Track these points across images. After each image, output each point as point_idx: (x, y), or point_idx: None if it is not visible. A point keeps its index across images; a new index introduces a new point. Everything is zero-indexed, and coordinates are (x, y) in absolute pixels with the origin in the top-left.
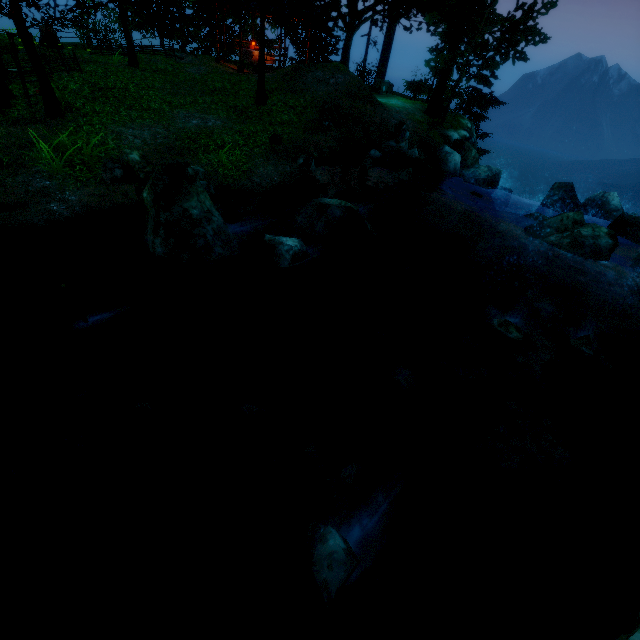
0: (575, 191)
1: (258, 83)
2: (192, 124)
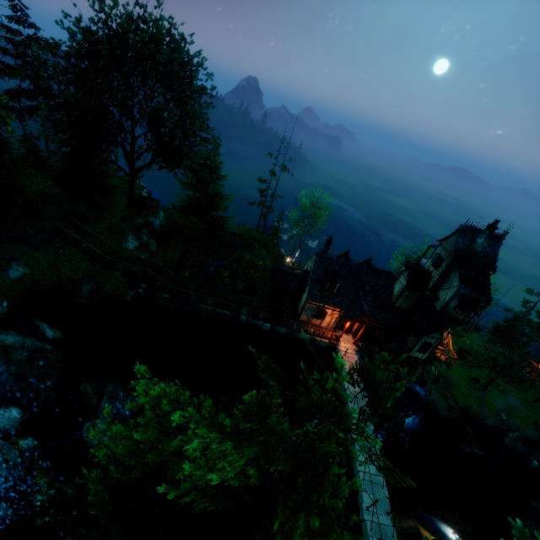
0: None
1: (537, 398)
2: (511, 402)
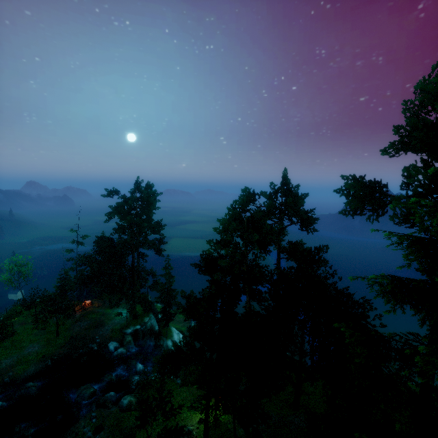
0: (131, 363)
1: (57, 332)
2: (28, 351)
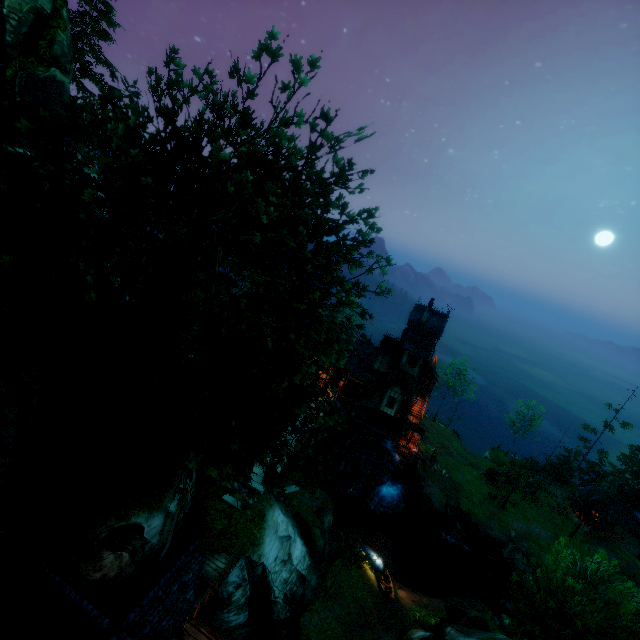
0: None
1: (570, 534)
2: (535, 530)
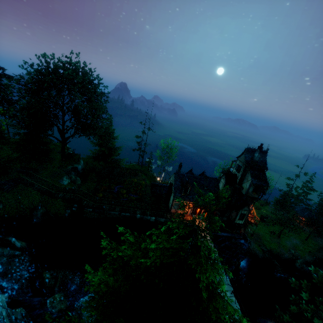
0: None
1: (307, 237)
2: (294, 242)
